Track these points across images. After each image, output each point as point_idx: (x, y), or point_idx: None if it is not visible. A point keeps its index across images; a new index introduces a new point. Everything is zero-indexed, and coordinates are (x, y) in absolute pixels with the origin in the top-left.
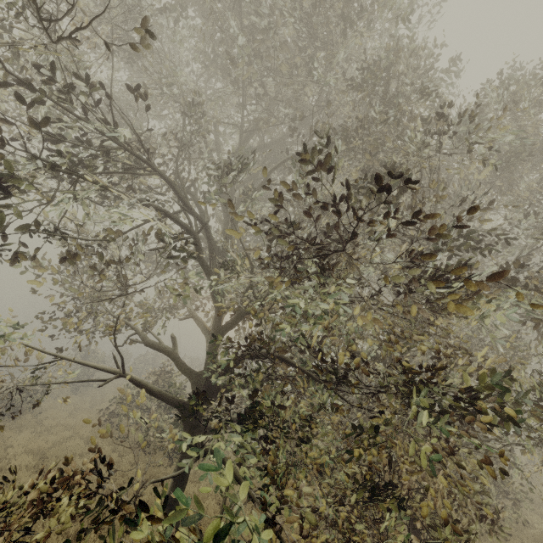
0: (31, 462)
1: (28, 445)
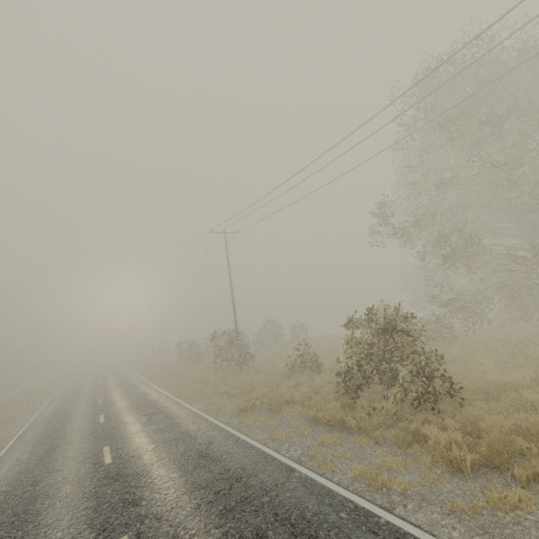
0: None
1: None
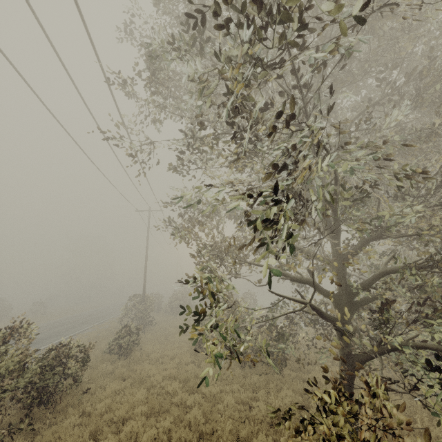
0: (179, 385)
1: (161, 374)
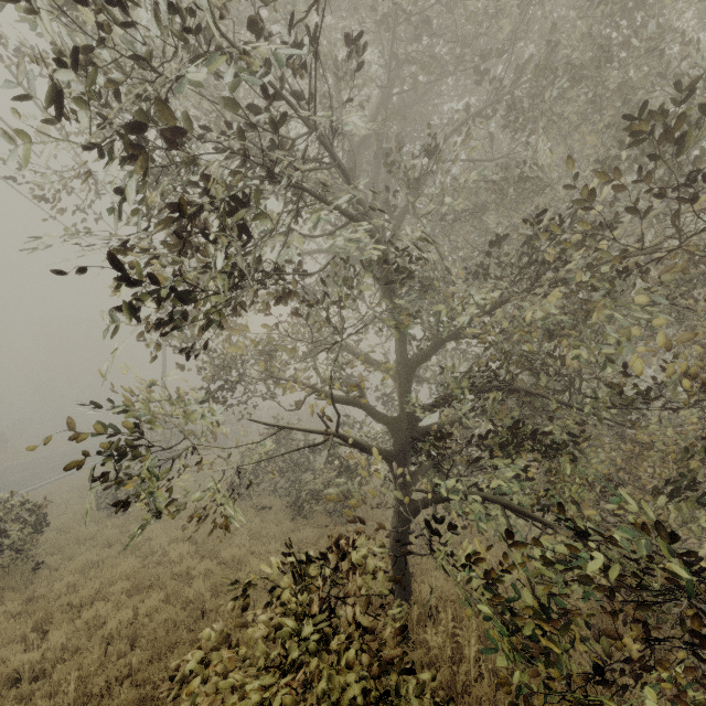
0: (191, 549)
1: (169, 534)
